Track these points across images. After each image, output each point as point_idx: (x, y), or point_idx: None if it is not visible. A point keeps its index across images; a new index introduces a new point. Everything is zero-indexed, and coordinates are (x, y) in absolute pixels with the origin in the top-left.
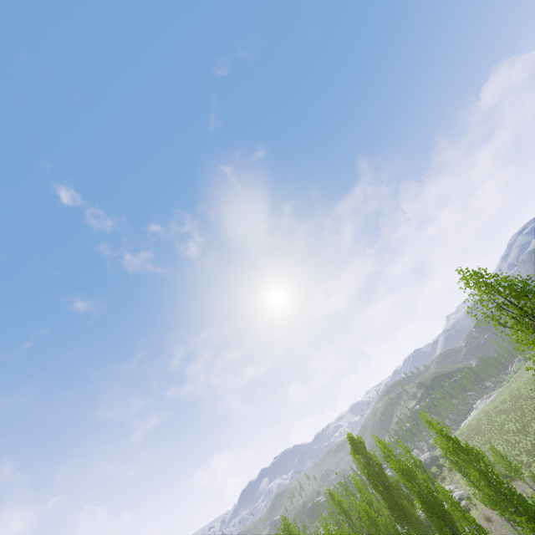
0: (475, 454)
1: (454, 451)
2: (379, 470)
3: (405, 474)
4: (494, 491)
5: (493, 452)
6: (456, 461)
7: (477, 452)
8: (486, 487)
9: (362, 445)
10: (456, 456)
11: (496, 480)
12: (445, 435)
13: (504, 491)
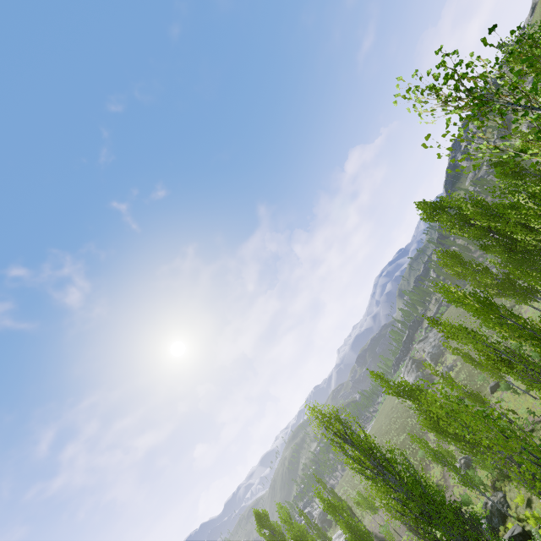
0: (341, 508)
1: (328, 510)
2: (282, 539)
3: (298, 540)
4: (353, 535)
5: (358, 496)
6: (335, 512)
7: (343, 505)
8: (350, 533)
9: (267, 519)
10: (330, 512)
11: (354, 525)
12: (322, 498)
13: (359, 533)
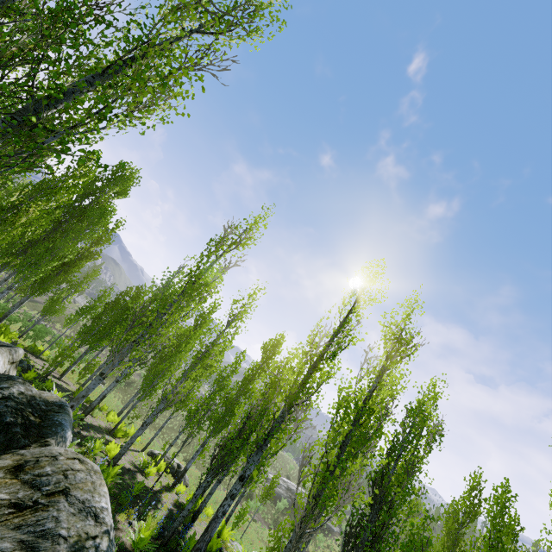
0: None
1: None
2: None
3: None
4: None
5: None
6: None
7: None
8: None
9: None
10: None
11: None
12: None
13: None
